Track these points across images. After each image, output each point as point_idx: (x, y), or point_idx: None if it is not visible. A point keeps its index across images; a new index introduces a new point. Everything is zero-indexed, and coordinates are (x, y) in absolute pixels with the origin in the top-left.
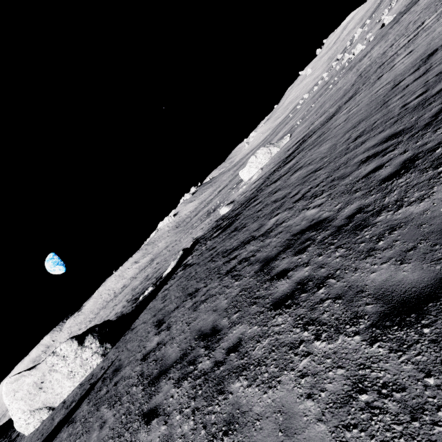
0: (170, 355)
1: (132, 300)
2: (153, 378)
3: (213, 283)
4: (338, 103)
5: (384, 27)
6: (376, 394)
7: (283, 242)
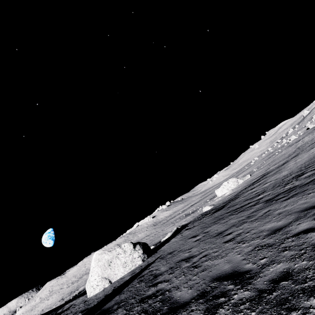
0: (221, 230)
1: None
2: (215, 235)
3: (230, 216)
4: (286, 159)
5: (309, 129)
6: None
7: (275, 195)
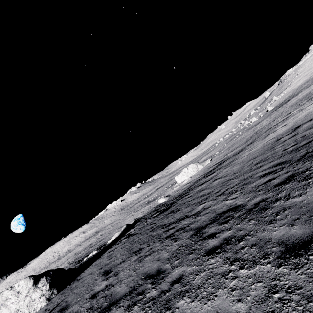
0: (119, 291)
1: (75, 261)
2: (103, 308)
3: (155, 244)
4: (243, 145)
5: (268, 111)
6: (284, 292)
7: (210, 218)
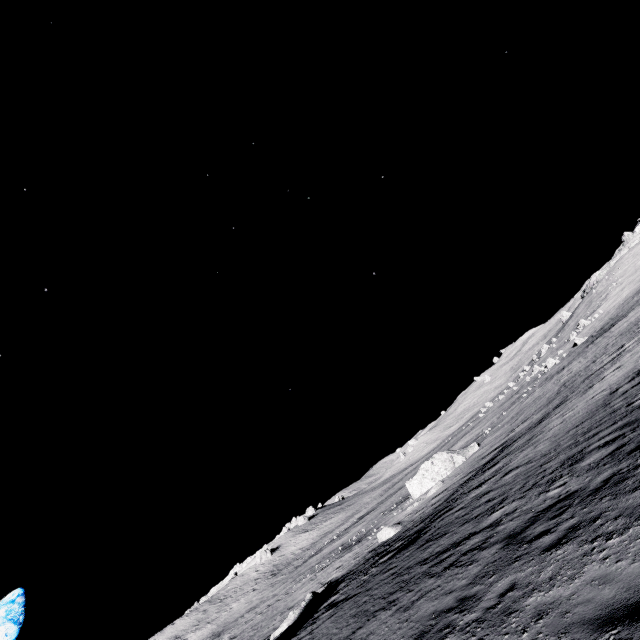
0: None
1: None
2: None
3: (425, 583)
4: (543, 409)
5: (577, 347)
6: None
7: (527, 519)
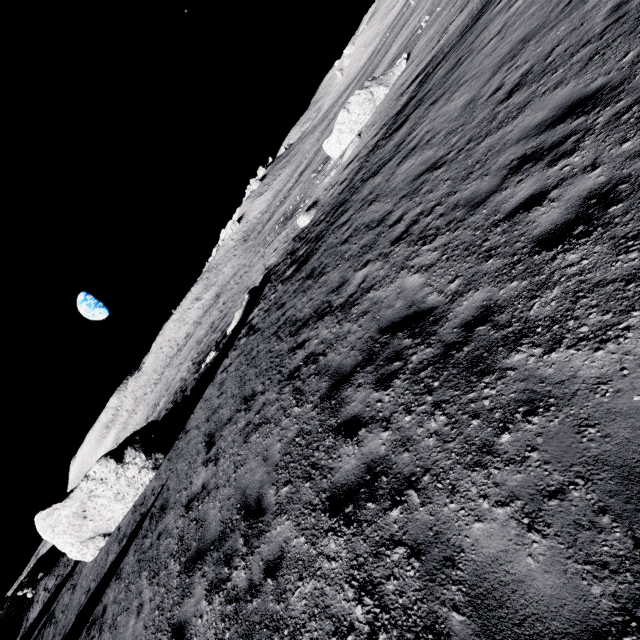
0: (210, 522)
1: (196, 363)
2: (190, 558)
3: (272, 392)
4: None
5: None
6: None
7: (365, 341)
